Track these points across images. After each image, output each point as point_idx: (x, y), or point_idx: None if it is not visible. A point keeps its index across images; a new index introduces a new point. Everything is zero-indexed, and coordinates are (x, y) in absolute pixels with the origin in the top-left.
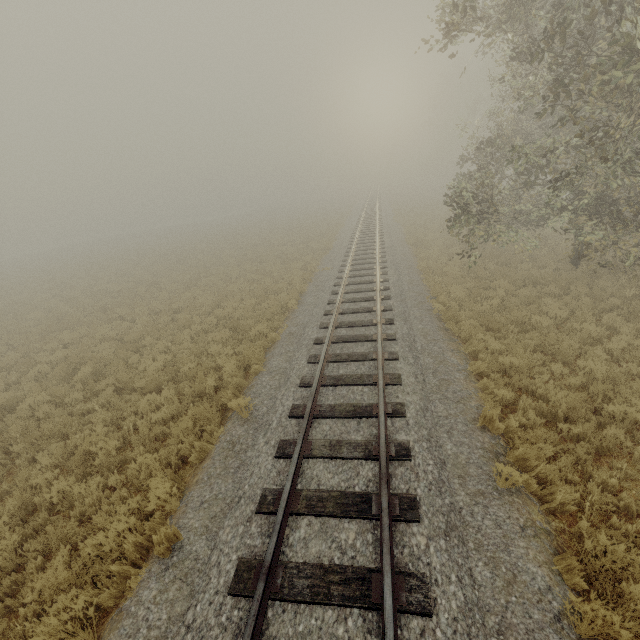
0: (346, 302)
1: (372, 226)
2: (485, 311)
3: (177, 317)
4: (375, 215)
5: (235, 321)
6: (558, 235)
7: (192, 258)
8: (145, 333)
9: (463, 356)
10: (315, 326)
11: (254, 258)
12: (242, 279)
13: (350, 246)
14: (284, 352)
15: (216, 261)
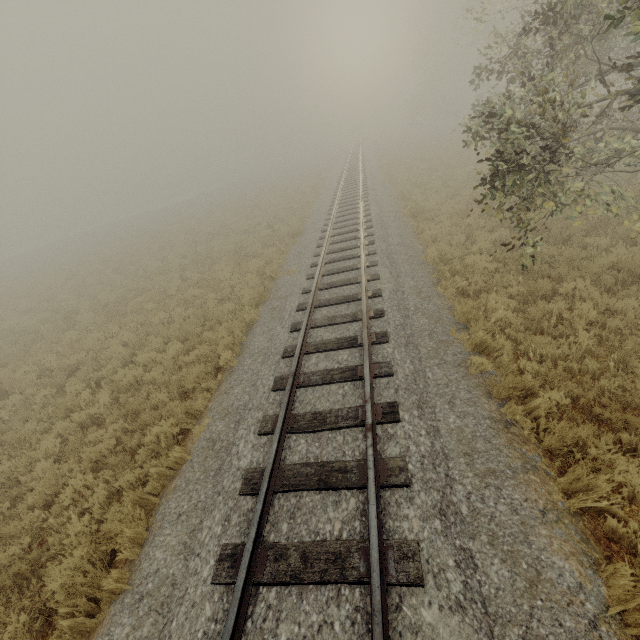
0: (312, 352)
1: (354, 192)
2: (565, 354)
3: (68, 385)
4: (358, 176)
5: (134, 403)
6: (624, 178)
7: (132, 264)
8: (5, 430)
9: (574, 533)
10: (253, 425)
11: (205, 257)
12: (180, 297)
13: (325, 228)
14: (185, 511)
15: (157, 267)
